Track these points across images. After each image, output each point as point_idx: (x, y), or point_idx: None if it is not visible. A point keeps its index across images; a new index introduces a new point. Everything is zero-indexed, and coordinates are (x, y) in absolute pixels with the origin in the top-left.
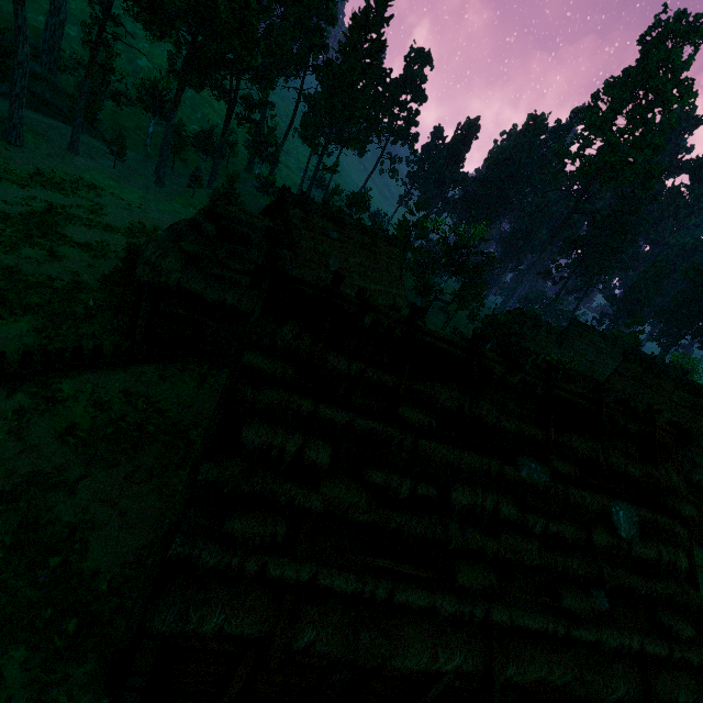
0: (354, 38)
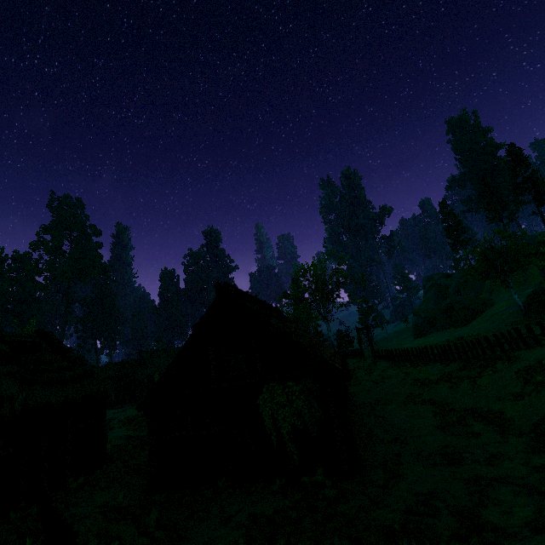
0: None
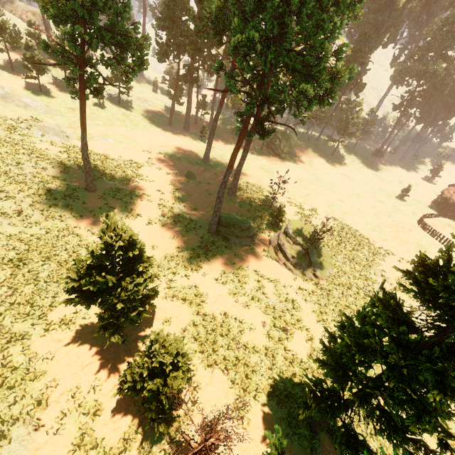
0: None
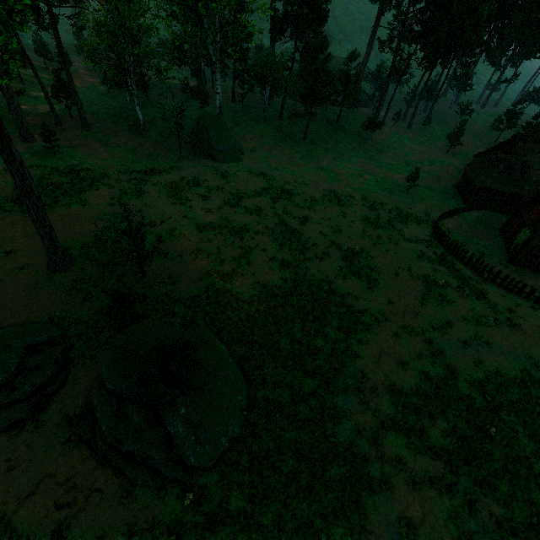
0: None
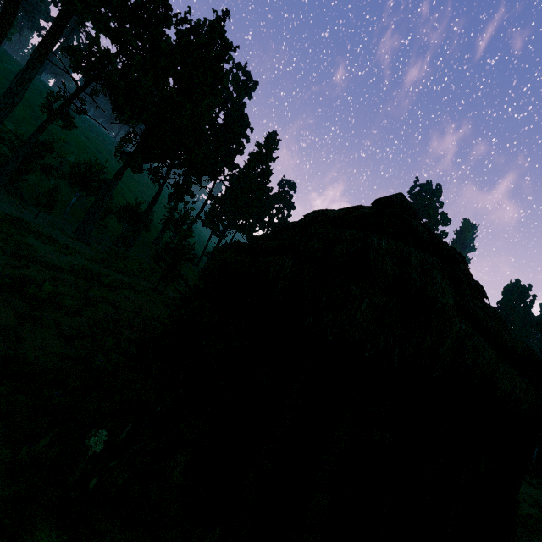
0: (251, 165)
